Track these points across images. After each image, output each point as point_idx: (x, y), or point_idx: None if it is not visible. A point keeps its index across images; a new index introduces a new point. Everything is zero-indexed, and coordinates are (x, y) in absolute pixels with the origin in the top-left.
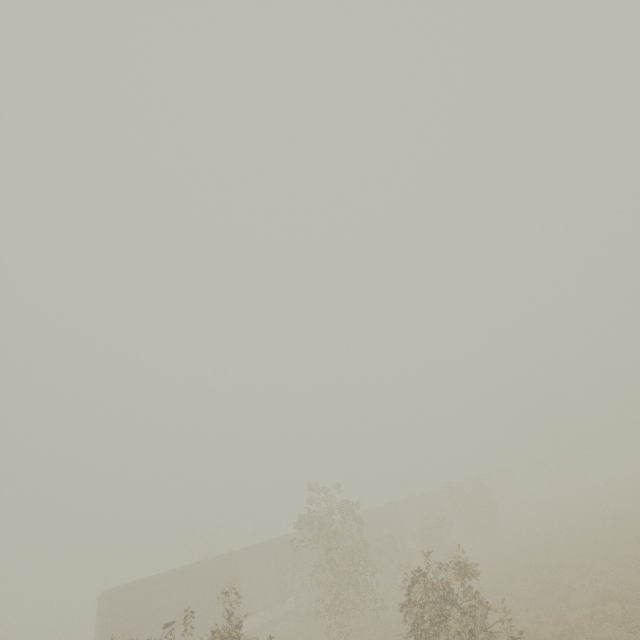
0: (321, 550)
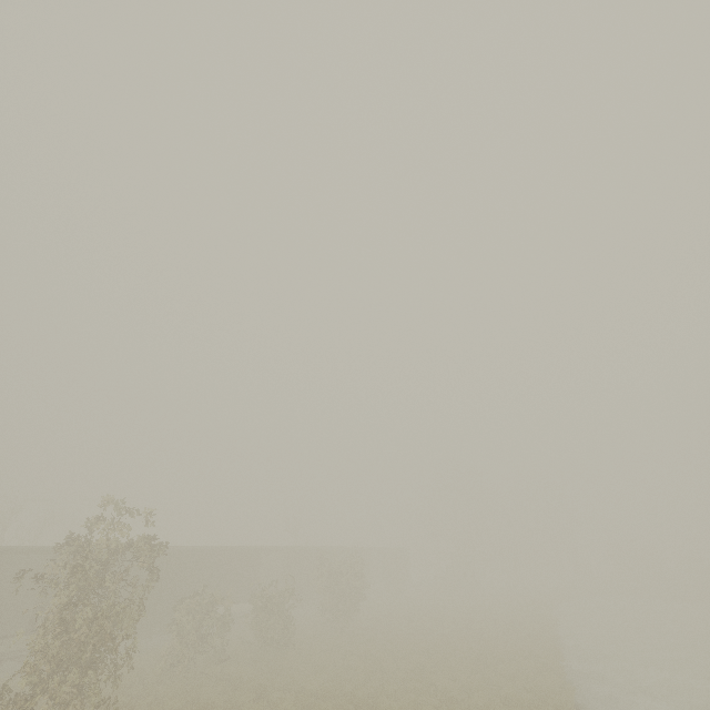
0: (63, 600)
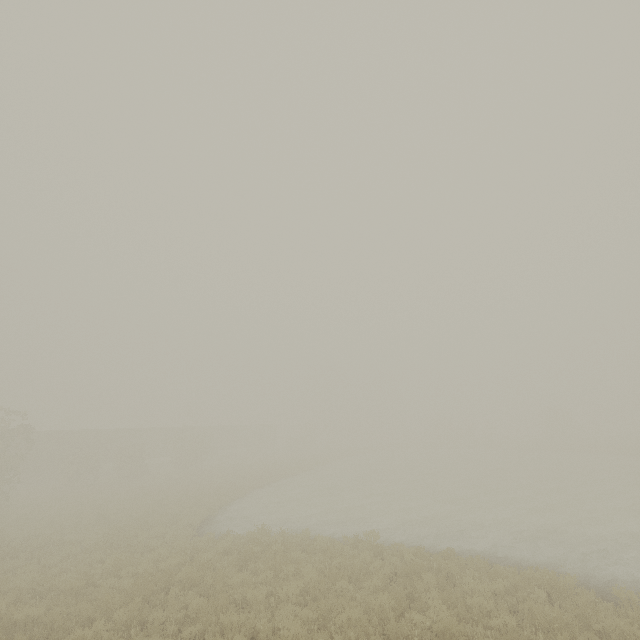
0: None
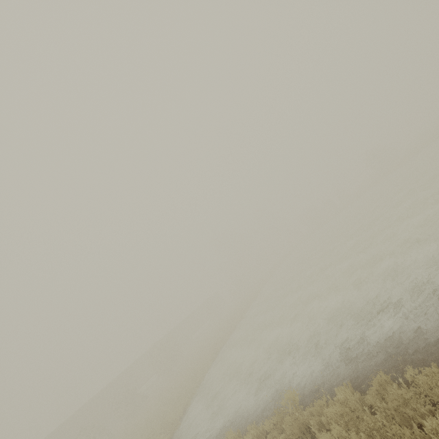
0: None
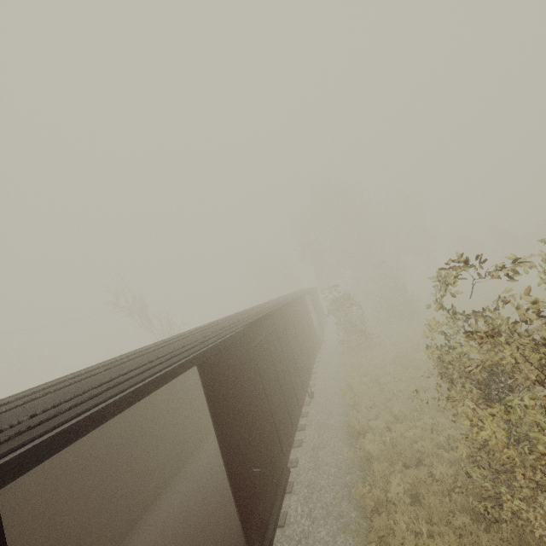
0: None
